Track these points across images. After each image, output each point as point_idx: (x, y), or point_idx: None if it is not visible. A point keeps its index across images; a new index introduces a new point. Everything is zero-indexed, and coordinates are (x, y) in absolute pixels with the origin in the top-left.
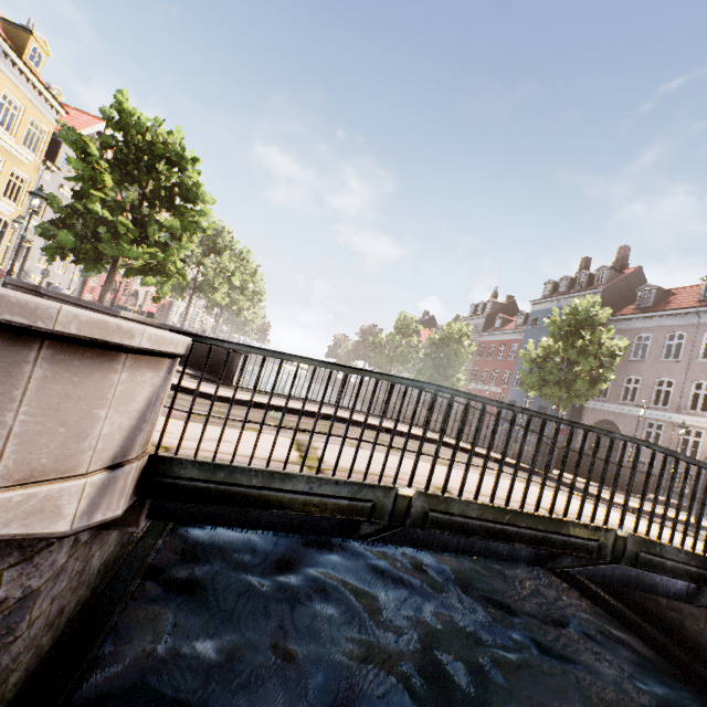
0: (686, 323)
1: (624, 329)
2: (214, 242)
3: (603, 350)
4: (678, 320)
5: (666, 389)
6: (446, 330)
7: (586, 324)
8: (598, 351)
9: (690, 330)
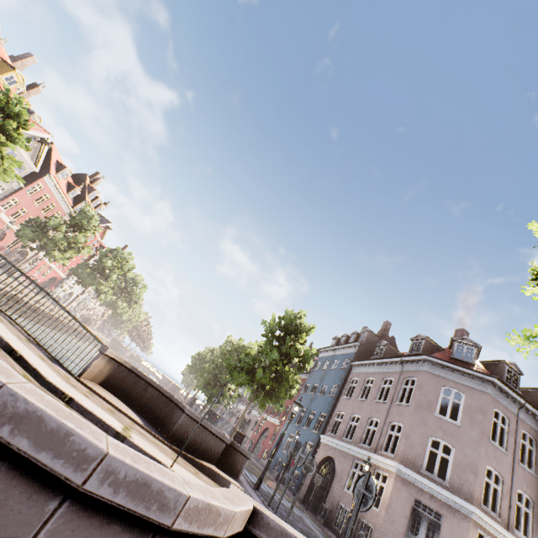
0: (395, 370)
1: (361, 373)
2: (81, 221)
3: (291, 350)
4: (391, 368)
5: (373, 428)
6: (236, 344)
7: (290, 329)
8: (288, 351)
9: (396, 376)
